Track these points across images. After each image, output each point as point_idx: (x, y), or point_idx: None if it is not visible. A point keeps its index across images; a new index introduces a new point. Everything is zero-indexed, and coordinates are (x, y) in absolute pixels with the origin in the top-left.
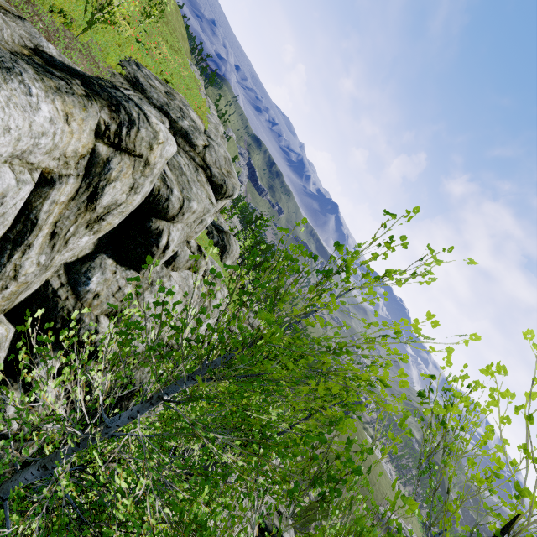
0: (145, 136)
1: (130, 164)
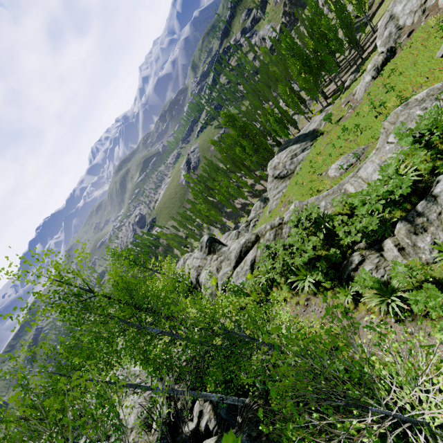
0: None
1: None
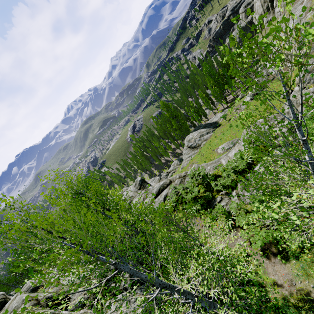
0: None
1: None
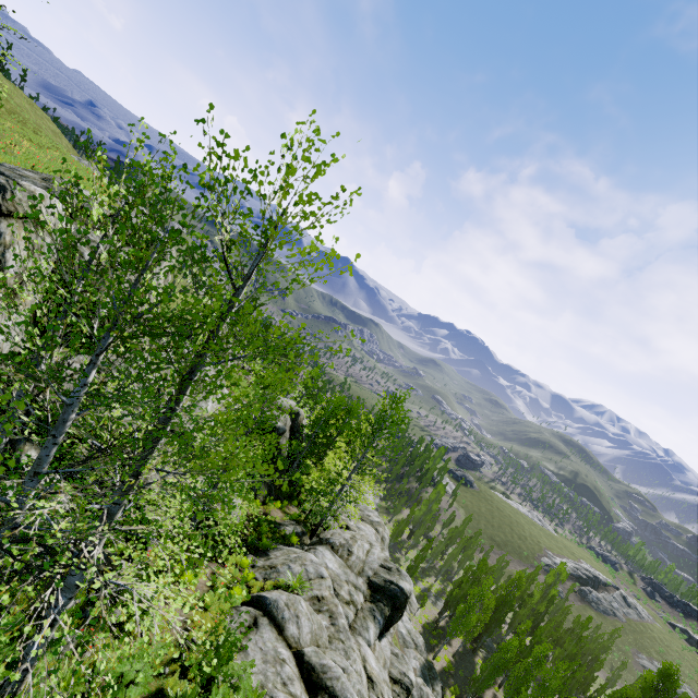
0: (22, 197)
1: (20, 226)
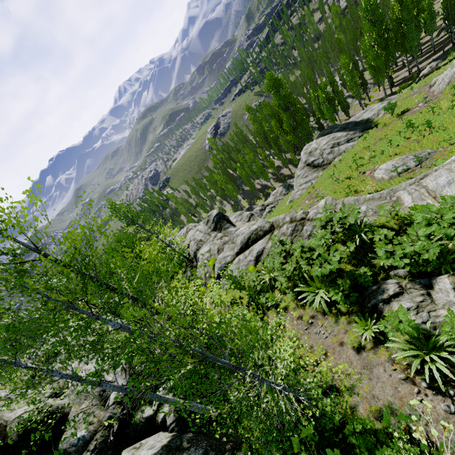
0: None
1: None
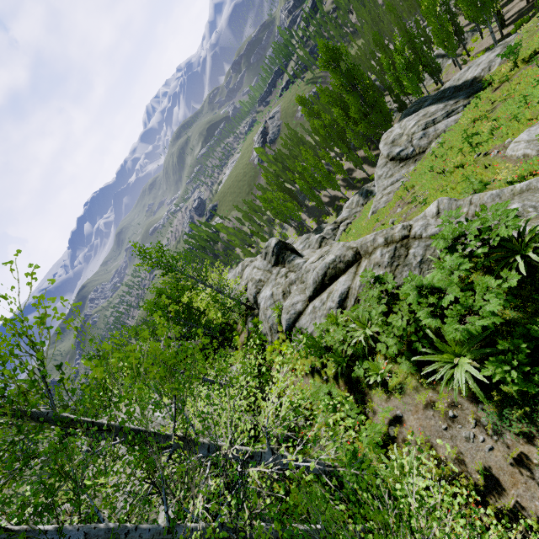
0: None
1: None
